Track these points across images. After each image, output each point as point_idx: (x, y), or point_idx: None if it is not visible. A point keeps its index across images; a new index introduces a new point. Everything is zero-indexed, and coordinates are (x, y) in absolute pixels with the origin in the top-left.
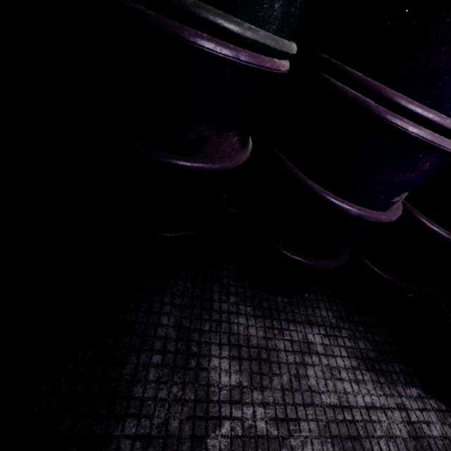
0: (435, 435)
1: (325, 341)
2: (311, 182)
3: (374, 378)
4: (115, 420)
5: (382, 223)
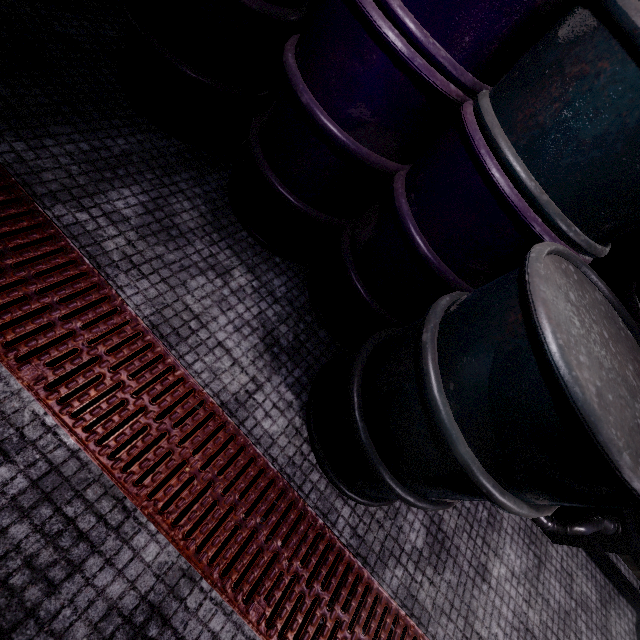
0: (263, 426)
1: (248, 289)
2: (293, 57)
3: (259, 348)
4: (15, 134)
5: (334, 141)
